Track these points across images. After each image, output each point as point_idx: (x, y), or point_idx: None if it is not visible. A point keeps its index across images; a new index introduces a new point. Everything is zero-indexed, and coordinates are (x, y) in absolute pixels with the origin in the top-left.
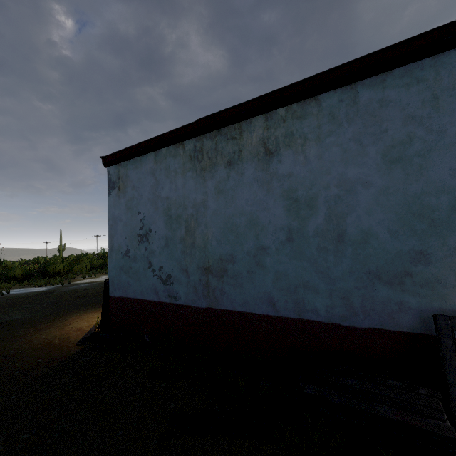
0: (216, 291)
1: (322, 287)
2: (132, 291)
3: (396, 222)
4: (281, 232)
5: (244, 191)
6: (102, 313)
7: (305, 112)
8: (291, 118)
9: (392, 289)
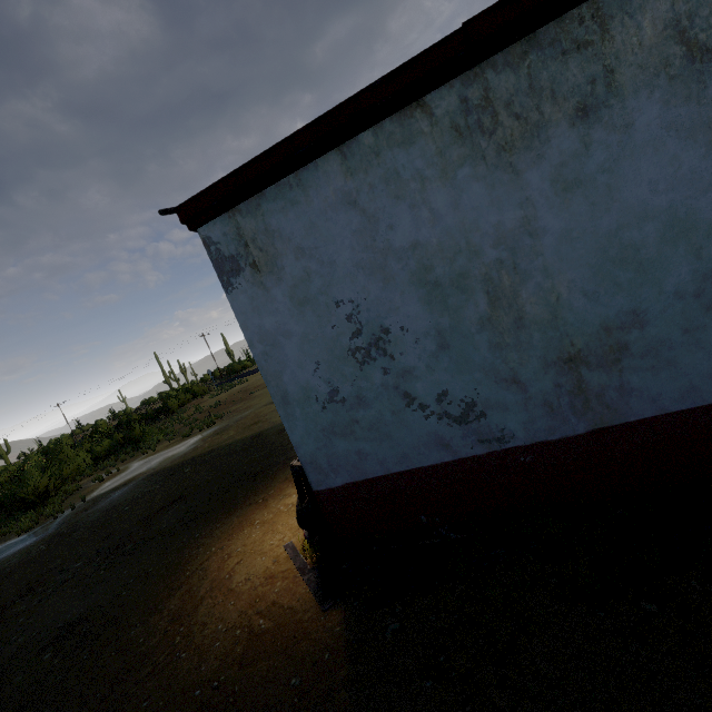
0: (606, 393)
1: None
2: (377, 464)
3: None
4: None
5: (642, 164)
6: (308, 527)
7: None
8: None
9: None
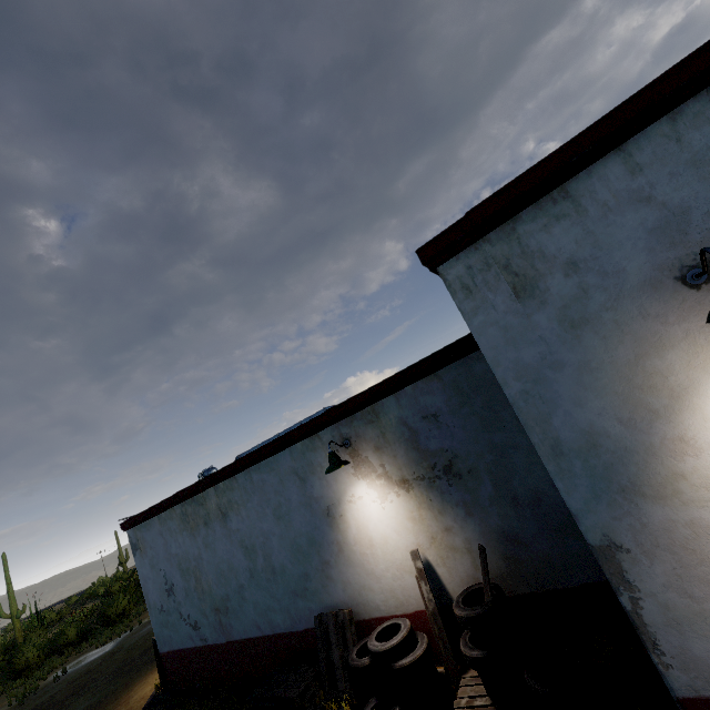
0: (227, 626)
1: (277, 607)
2: (176, 643)
3: (292, 556)
4: (247, 572)
5: (220, 543)
6: (159, 672)
7: (233, 486)
8: (227, 490)
9: (304, 600)
